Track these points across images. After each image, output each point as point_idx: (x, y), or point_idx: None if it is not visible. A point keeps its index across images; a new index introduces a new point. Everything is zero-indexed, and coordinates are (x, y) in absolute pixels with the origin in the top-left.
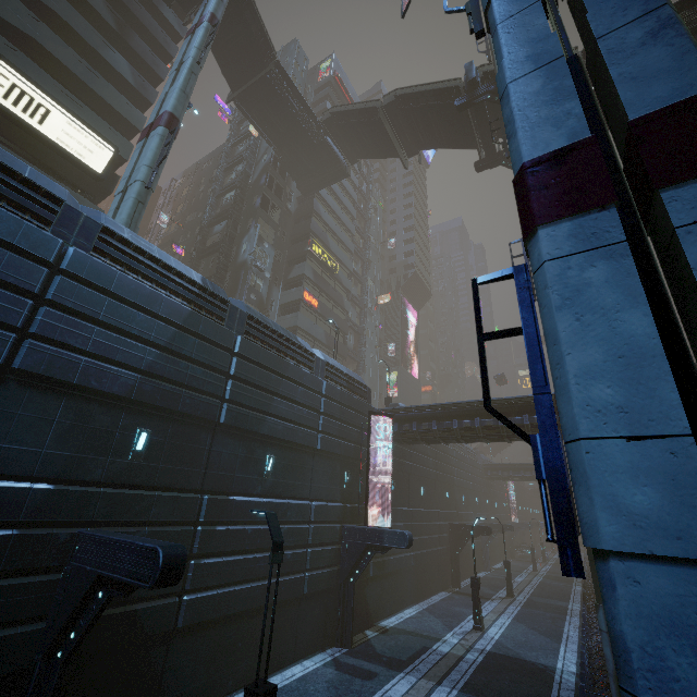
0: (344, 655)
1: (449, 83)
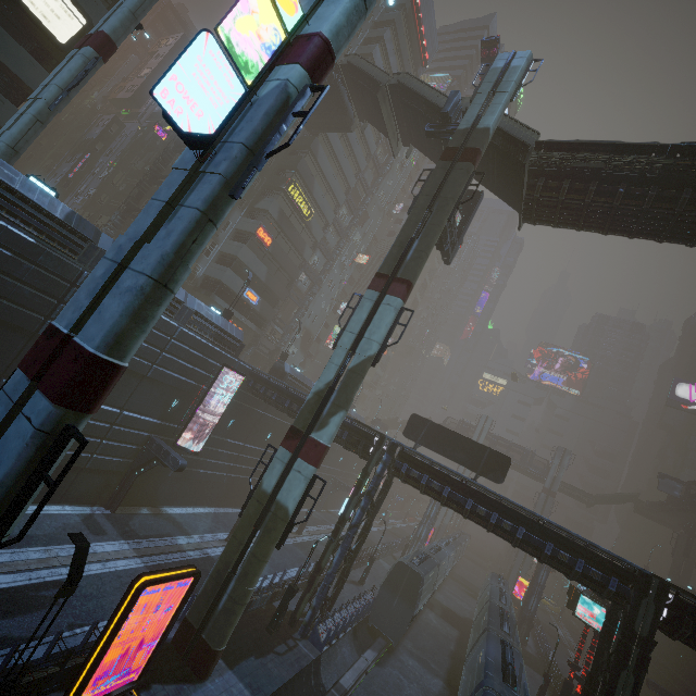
0: (103, 514)
1: (443, 98)
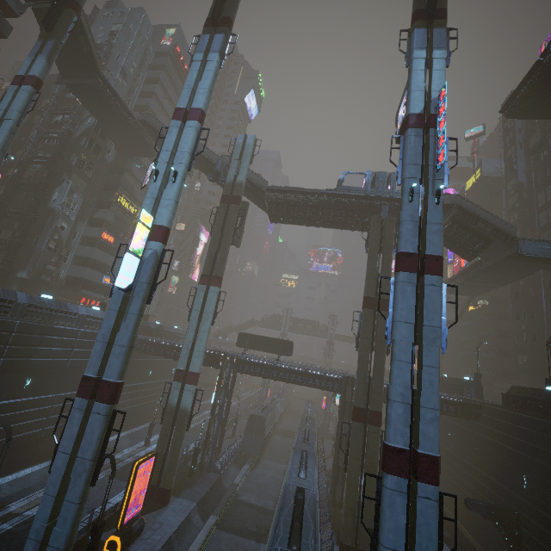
0: None
1: (213, 154)
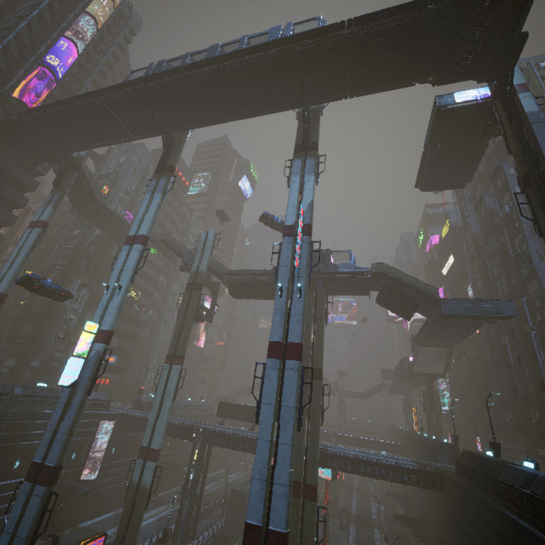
0: (41, 544)
1: (185, 248)
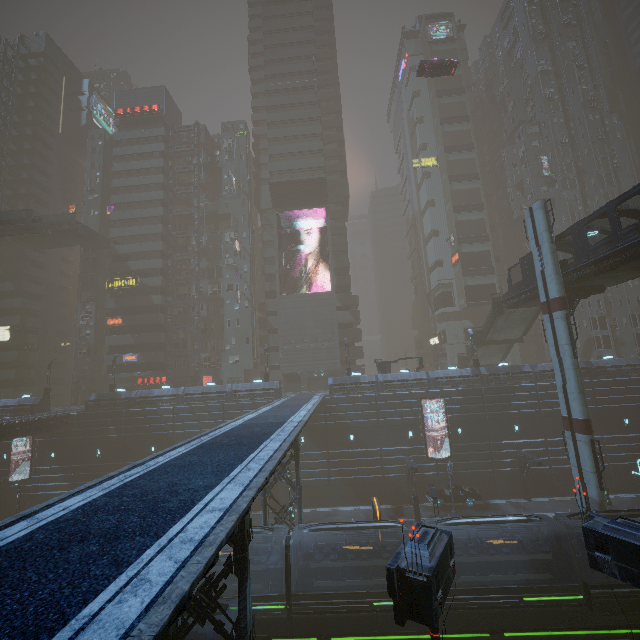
0: None
1: None
